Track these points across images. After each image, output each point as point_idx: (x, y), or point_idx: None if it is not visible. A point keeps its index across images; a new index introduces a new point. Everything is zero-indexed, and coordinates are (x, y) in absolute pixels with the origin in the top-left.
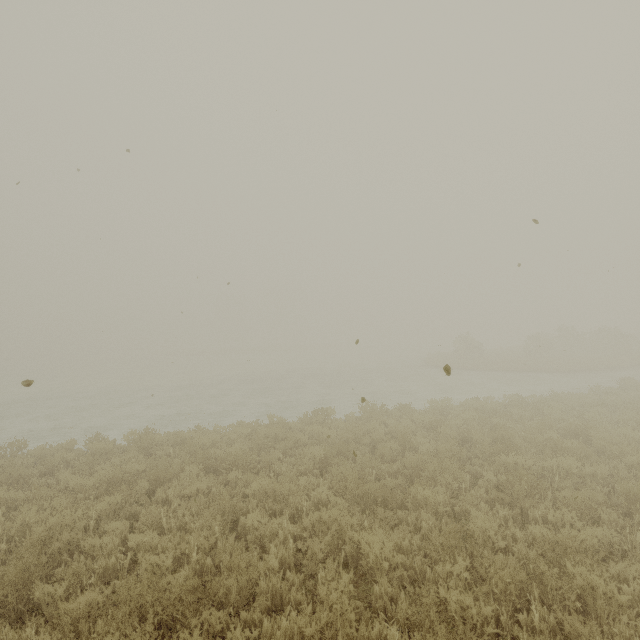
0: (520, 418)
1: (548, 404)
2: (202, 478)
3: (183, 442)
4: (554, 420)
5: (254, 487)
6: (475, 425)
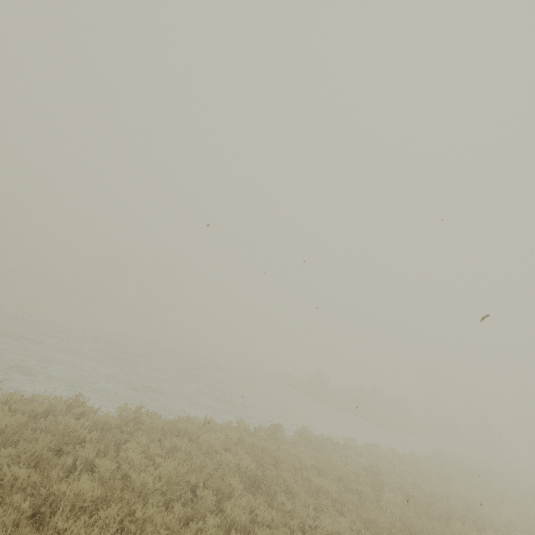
0: (409, 475)
1: (422, 467)
2: (246, 496)
3: (174, 432)
4: (433, 484)
5: (326, 527)
6: (395, 477)
